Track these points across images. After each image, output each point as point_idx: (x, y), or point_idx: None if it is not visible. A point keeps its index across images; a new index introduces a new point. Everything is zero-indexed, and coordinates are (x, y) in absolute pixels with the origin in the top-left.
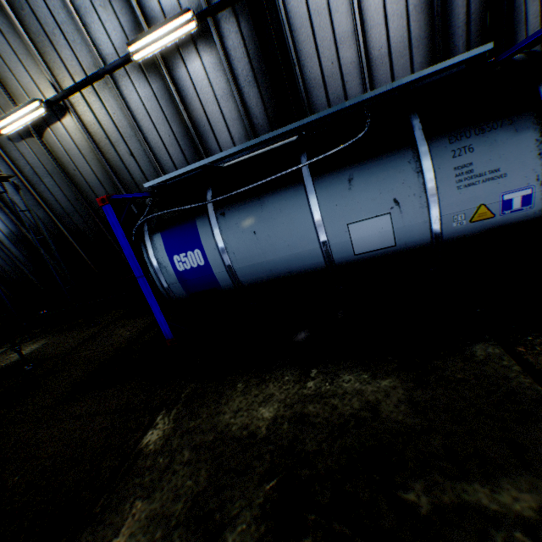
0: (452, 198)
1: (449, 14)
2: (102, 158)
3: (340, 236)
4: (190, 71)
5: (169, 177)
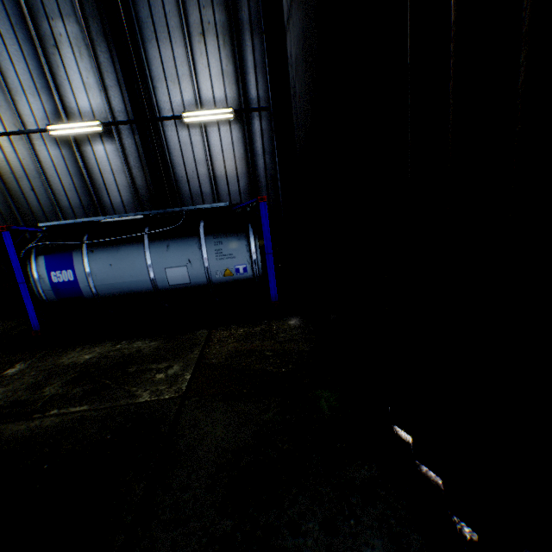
0: (215, 263)
1: (256, 166)
2: (3, 186)
3: (161, 274)
4: (95, 149)
5: (59, 223)
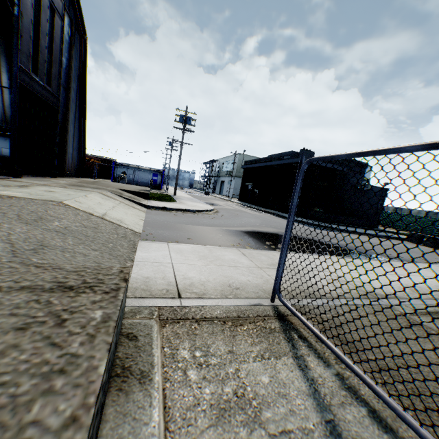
0: None
1: None
2: None
3: (0, 149)
4: None
5: None
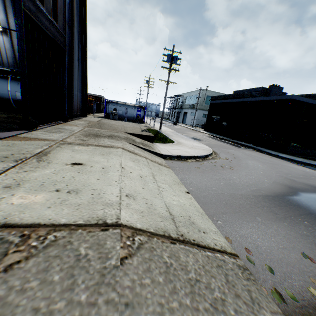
0: None
1: None
2: None
3: (14, 93)
4: None
5: None
